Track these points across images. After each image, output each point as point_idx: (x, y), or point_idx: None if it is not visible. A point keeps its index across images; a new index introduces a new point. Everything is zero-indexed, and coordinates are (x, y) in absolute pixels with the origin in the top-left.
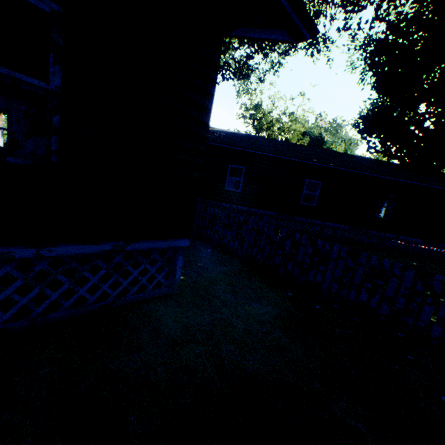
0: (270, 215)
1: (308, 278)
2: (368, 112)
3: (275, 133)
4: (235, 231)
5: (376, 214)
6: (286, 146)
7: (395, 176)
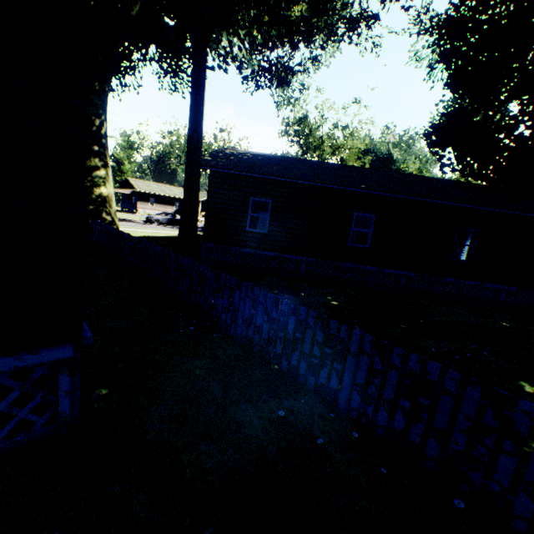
0: (308, 262)
1: (319, 380)
2: (441, 118)
3: (326, 153)
4: (227, 299)
5: (457, 251)
6: (328, 169)
7: (476, 204)
